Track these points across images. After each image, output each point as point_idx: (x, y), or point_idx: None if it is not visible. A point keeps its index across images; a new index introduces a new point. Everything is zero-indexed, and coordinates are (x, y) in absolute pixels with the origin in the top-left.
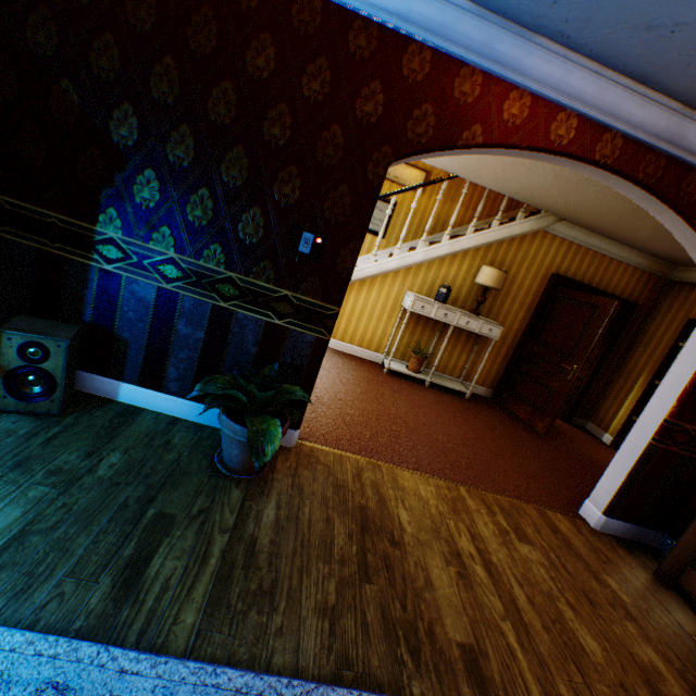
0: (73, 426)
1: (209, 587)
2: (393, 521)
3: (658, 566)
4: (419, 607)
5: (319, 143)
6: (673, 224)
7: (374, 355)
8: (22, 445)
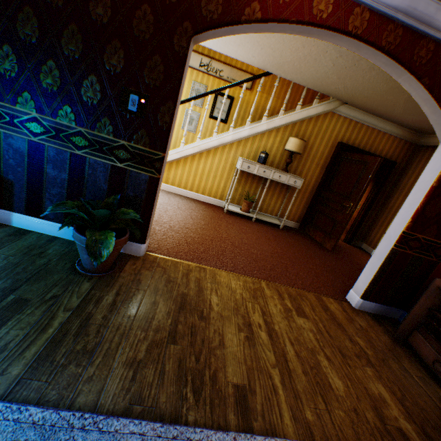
0: None
1: (41, 349)
2: (205, 303)
3: (395, 330)
4: (209, 360)
5: (134, 20)
6: (410, 84)
7: (219, 201)
8: None
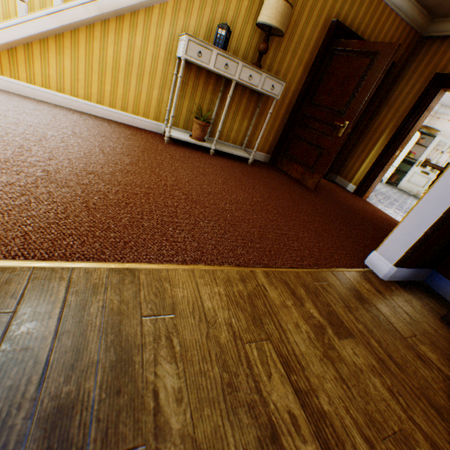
0: None
1: None
2: (139, 417)
3: (449, 311)
4: None
5: None
6: None
7: (154, 124)
8: None
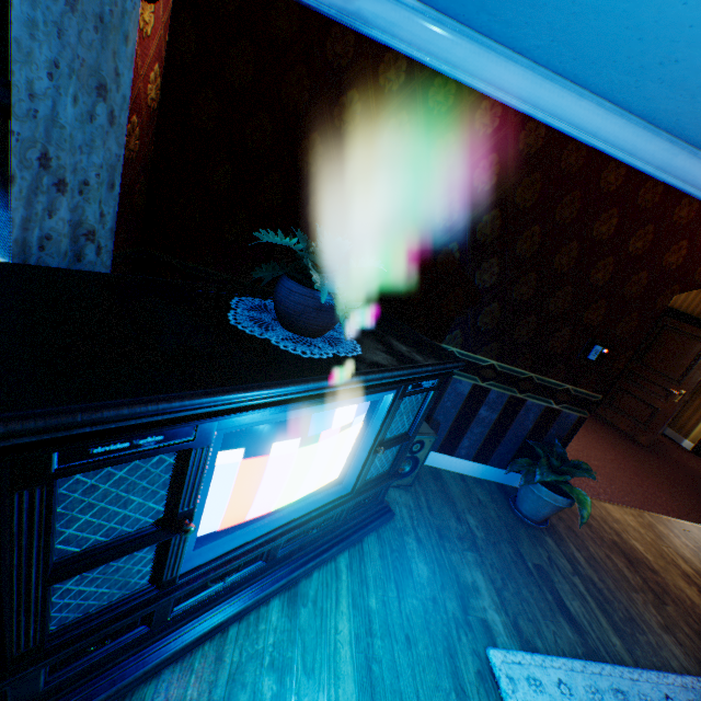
0: (426, 494)
1: (604, 618)
2: (636, 552)
3: None
4: (700, 620)
5: (626, 283)
6: None
7: None
8: (423, 517)
